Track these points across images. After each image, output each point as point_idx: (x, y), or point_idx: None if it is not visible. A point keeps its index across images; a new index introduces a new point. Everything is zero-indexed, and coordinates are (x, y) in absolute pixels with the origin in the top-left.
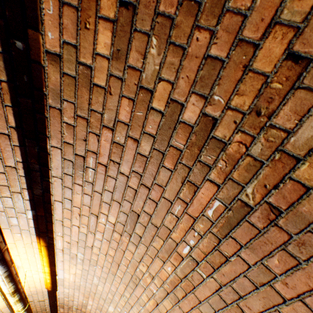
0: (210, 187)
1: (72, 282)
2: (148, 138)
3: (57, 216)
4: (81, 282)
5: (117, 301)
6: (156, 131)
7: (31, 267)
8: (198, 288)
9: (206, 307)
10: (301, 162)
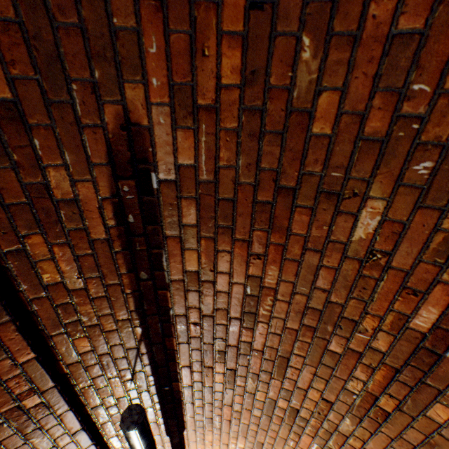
0: (308, 436)
1: None
2: (258, 409)
3: (192, 448)
4: None
5: None
6: (262, 407)
7: None
8: None
9: None
10: (349, 437)
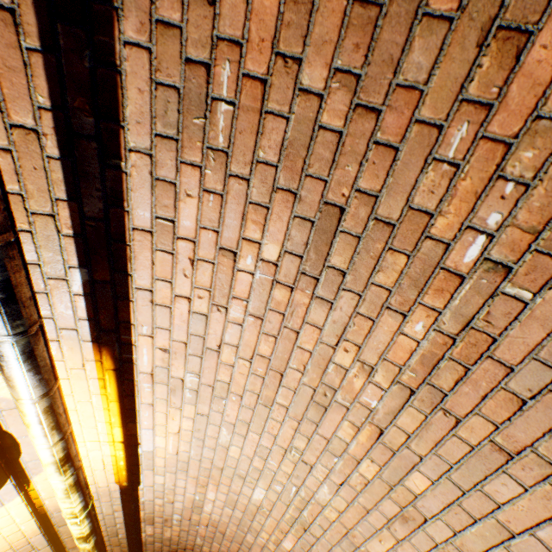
0: None
1: (172, 457)
2: None
3: (139, 278)
4: (192, 450)
5: (273, 470)
6: None
7: (83, 432)
8: (506, 338)
9: (530, 376)
10: None
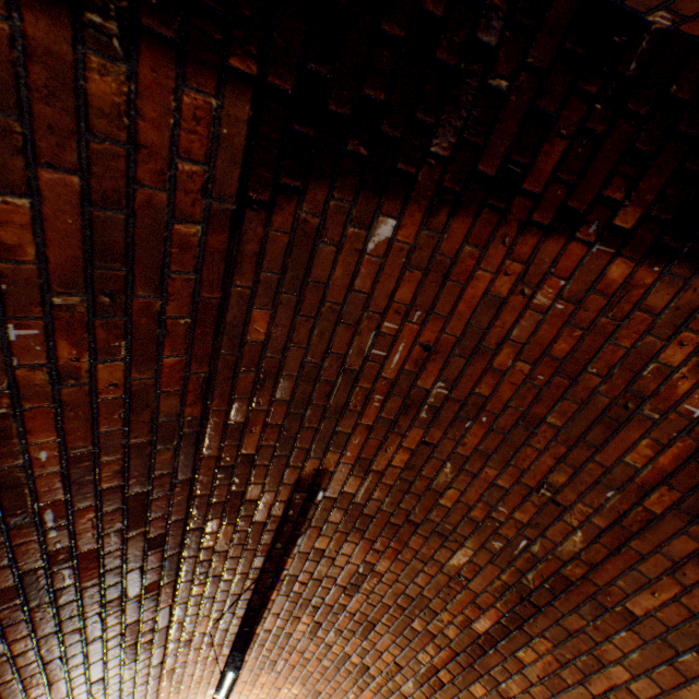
0: (370, 691)
1: None
2: (329, 659)
3: (237, 688)
4: None
5: None
6: (335, 658)
7: None
8: None
9: None
10: (408, 698)
